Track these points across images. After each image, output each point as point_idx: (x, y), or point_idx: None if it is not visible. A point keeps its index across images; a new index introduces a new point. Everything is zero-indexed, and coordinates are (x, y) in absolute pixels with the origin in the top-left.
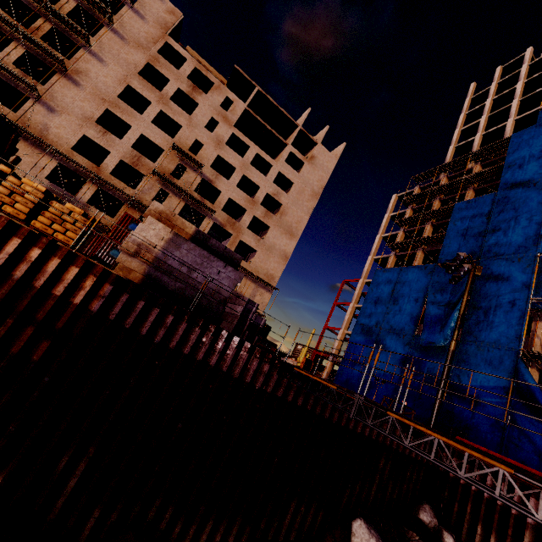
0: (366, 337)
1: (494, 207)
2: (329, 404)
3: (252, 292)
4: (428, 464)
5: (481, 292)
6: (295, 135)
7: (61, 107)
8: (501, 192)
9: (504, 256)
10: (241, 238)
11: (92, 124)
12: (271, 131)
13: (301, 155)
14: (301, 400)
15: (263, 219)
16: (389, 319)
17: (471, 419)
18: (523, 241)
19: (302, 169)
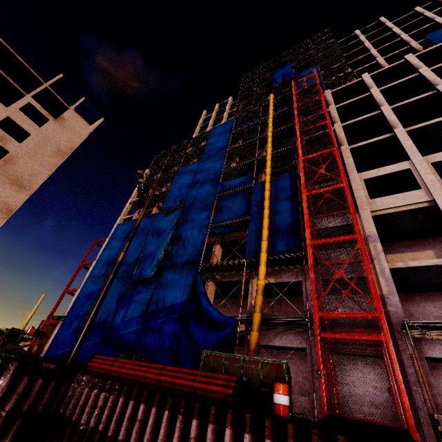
0: (93, 288)
1: (198, 169)
2: None
3: None
4: (36, 410)
5: (183, 227)
6: (39, 90)
7: None
8: (203, 160)
9: (199, 199)
10: None
11: None
12: (1, 74)
13: (44, 111)
14: None
15: None
16: None
17: (158, 341)
18: (210, 188)
19: (45, 125)
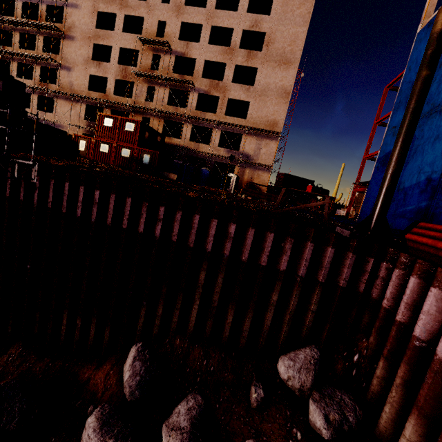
0: None
1: None
2: (79, 197)
3: (256, 147)
4: (337, 284)
5: None
6: None
7: (72, 64)
8: None
9: None
10: (229, 96)
11: (91, 63)
12: None
13: None
14: (36, 197)
15: (247, 63)
16: (431, 95)
17: None
18: None
19: None
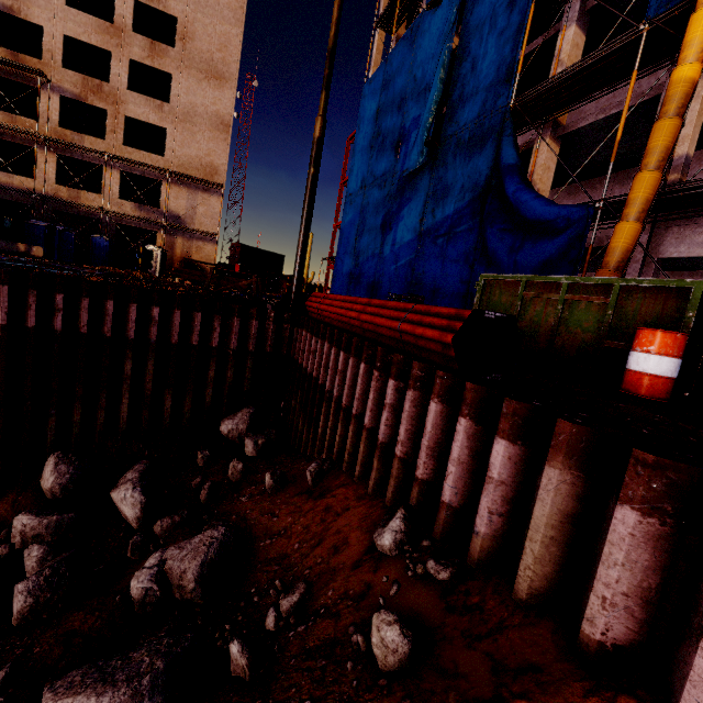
0: (353, 212)
1: None
2: None
3: (188, 203)
4: (265, 351)
5: (472, 19)
6: None
7: None
8: None
9: None
10: (126, 112)
11: None
12: None
13: None
14: None
15: (152, 62)
16: (373, 166)
17: (440, 273)
18: None
19: None
